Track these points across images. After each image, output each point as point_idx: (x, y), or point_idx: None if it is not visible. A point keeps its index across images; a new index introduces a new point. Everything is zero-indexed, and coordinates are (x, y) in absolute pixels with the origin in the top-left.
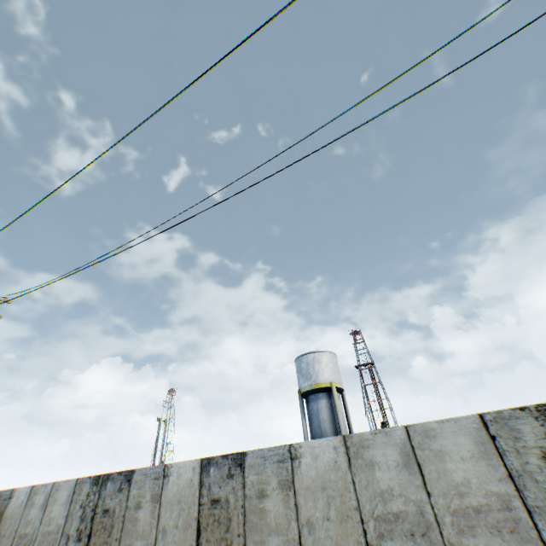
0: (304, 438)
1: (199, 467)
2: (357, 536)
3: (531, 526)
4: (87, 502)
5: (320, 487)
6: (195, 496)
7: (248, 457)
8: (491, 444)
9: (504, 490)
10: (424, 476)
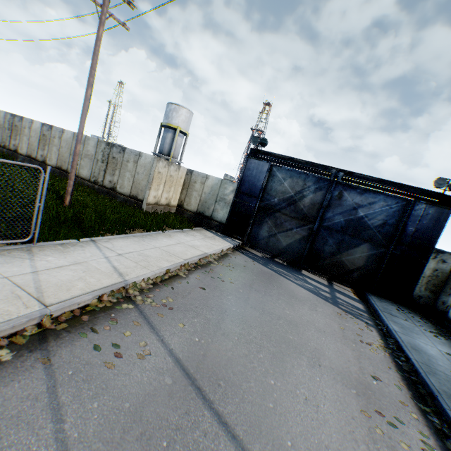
0: (155, 147)
1: (42, 124)
2: (70, 152)
3: (94, 160)
4: (11, 121)
5: (66, 141)
6: (40, 132)
7: (54, 128)
8: (97, 146)
9: (94, 154)
10: (84, 147)
